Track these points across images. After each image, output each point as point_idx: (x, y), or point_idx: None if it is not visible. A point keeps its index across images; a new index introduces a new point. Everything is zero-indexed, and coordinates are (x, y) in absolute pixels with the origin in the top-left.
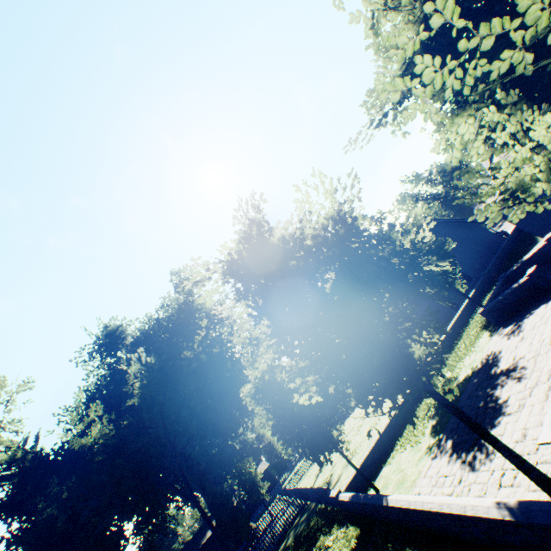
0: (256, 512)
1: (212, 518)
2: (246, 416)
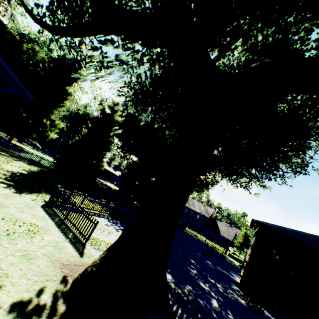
0: None
1: None
2: None
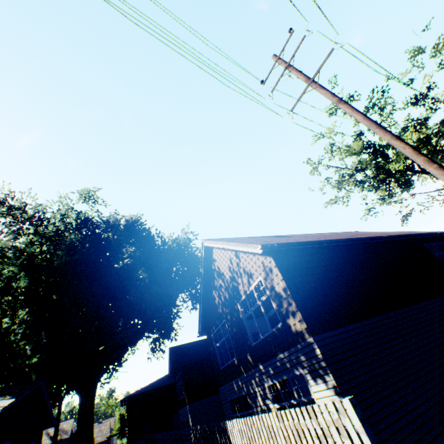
0: None
1: None
2: None
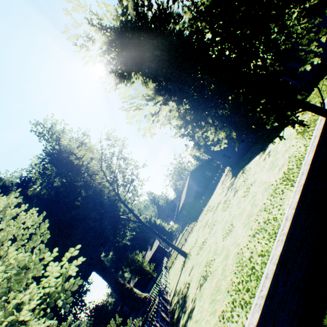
0: (157, 272)
1: (130, 280)
2: (114, 231)
